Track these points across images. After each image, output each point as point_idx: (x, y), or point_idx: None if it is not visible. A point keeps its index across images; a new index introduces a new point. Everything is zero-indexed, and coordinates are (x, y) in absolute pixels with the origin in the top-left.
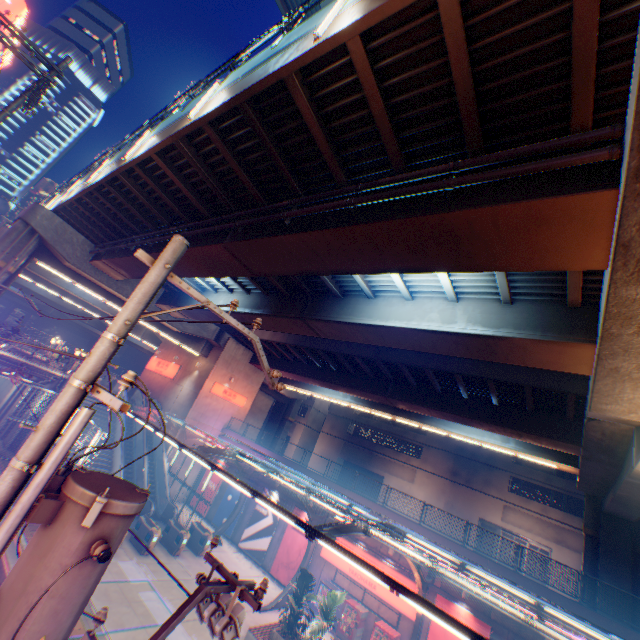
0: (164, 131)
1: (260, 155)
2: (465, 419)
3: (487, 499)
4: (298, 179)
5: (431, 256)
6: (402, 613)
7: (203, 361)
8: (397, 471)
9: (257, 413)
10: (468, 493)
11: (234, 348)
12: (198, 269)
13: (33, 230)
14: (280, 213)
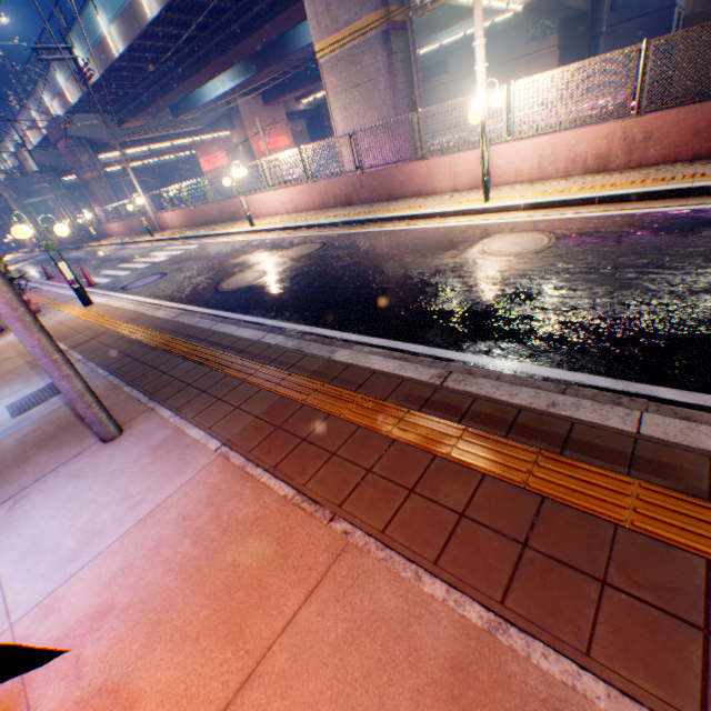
0: (120, 19)
1: (196, 5)
2: (433, 32)
3: (511, 68)
4: (223, 0)
5: None
6: None
7: (236, 136)
8: (434, 101)
9: (301, 143)
10: (495, 75)
11: (246, 106)
12: (201, 84)
13: (78, 140)
14: (231, 30)
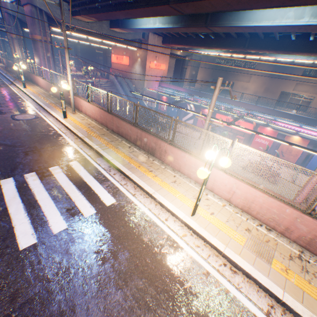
0: None
1: None
2: (289, 53)
3: (287, 83)
4: None
5: (301, 1)
6: (245, 133)
7: (140, 52)
8: (241, 79)
9: (169, 70)
10: (278, 82)
11: (152, 39)
12: (146, 15)
13: (39, 10)
14: None
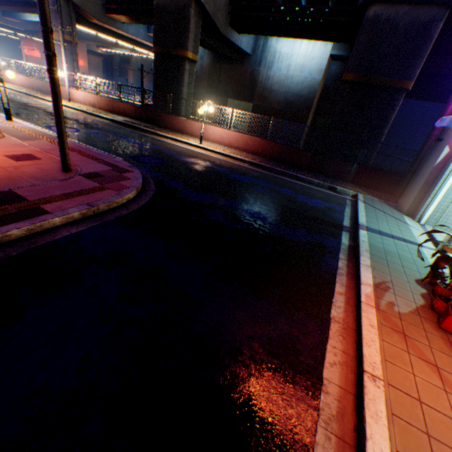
0: None
1: None
2: None
3: None
4: None
5: None
6: None
7: None
8: None
9: (97, 69)
10: None
11: None
12: (15, 11)
13: None
14: (29, 1)
